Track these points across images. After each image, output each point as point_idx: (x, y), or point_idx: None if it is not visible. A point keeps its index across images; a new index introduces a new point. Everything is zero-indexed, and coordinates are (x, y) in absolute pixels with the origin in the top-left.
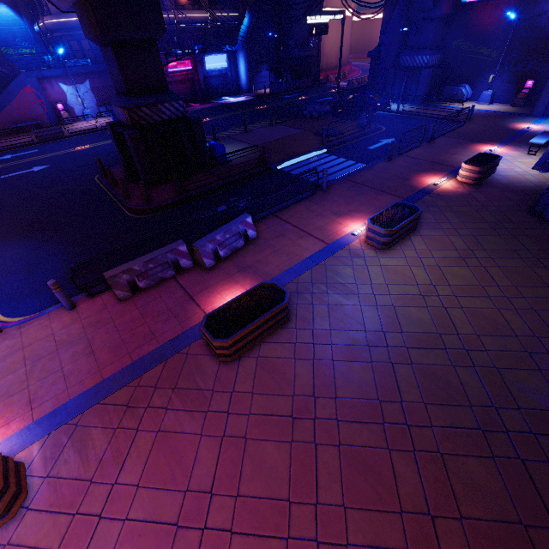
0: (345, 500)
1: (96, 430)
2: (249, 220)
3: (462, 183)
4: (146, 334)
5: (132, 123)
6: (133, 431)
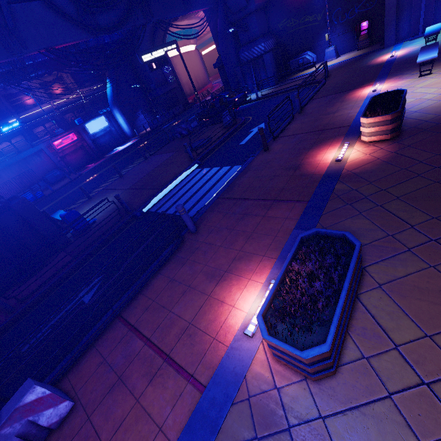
0: None
1: None
2: (33, 395)
3: (373, 142)
4: None
5: None
6: None
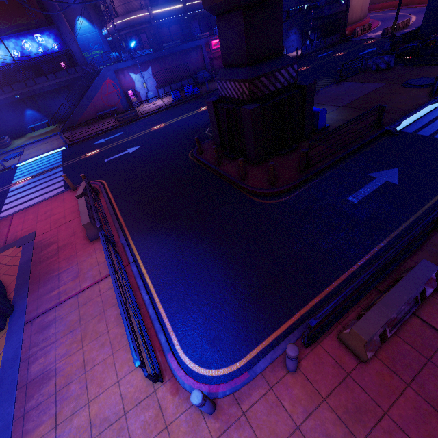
0: None
1: None
2: None
3: None
4: None
5: (250, 96)
6: None
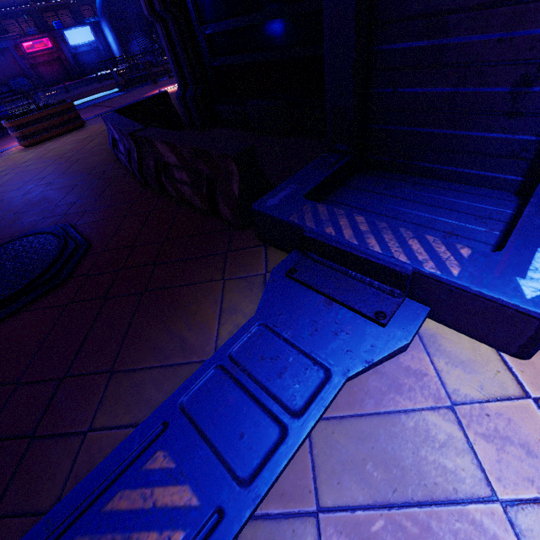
0: None
1: None
2: None
3: None
4: None
5: None
6: None
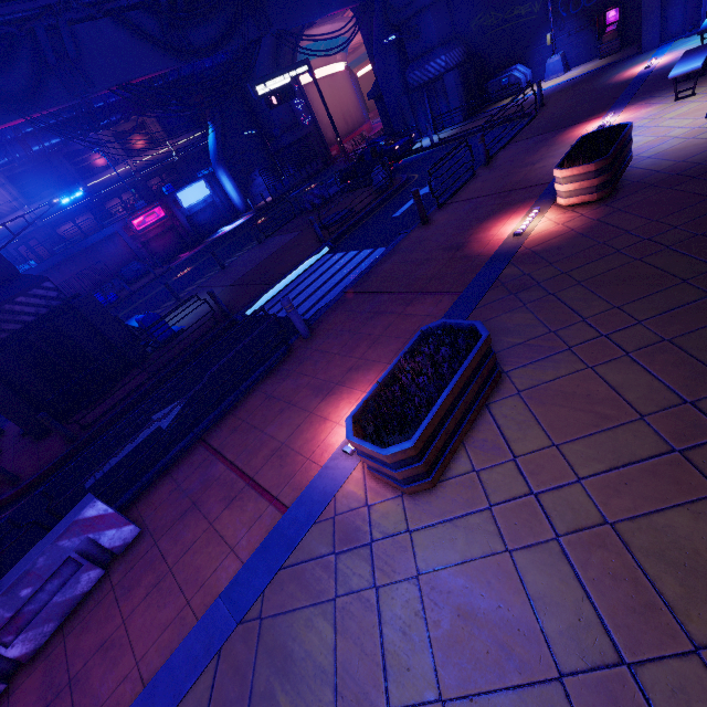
0: None
1: None
2: (94, 510)
3: (573, 206)
4: None
5: None
6: None
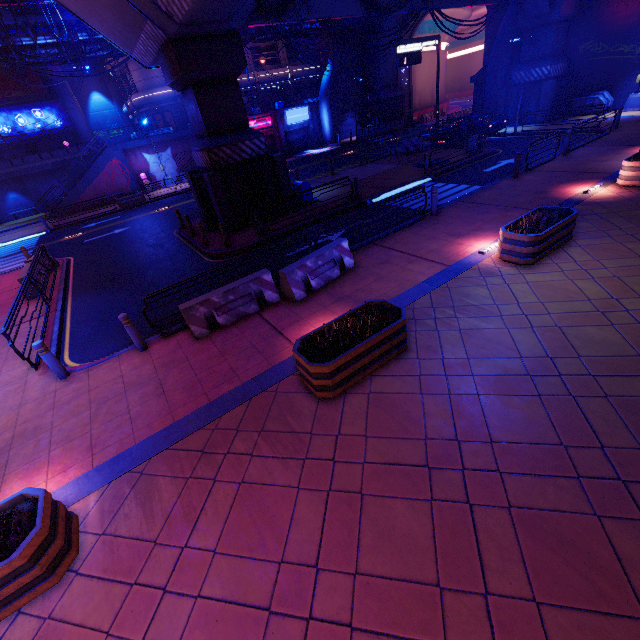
0: (535, 591)
1: (164, 479)
2: (344, 244)
3: (626, 187)
4: (225, 372)
5: (212, 164)
6: (209, 482)
